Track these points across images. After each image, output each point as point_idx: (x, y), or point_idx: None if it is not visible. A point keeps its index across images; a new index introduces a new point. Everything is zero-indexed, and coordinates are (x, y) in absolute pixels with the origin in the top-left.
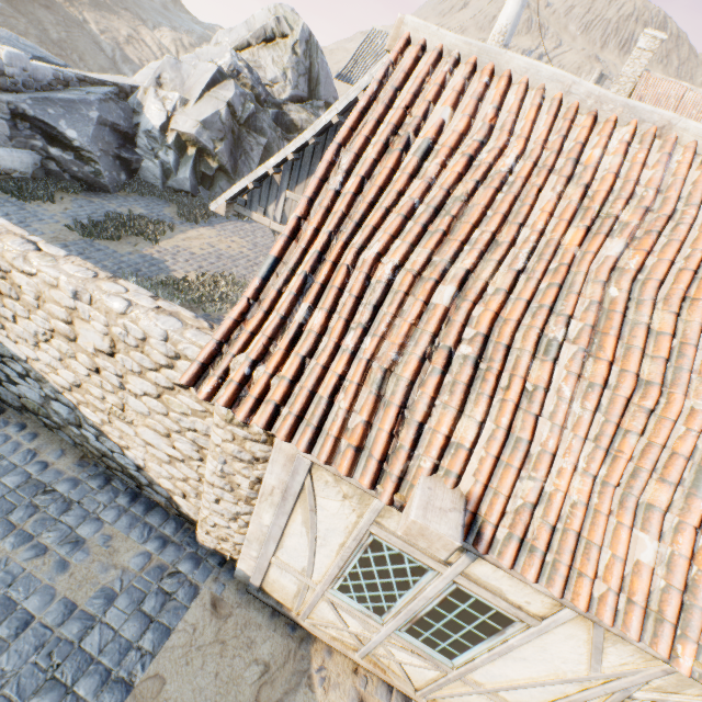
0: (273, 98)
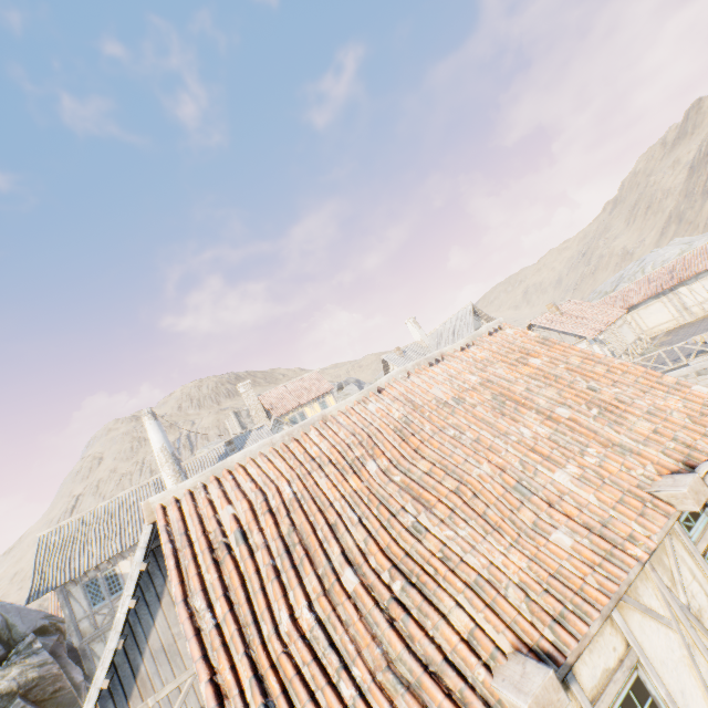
0: None
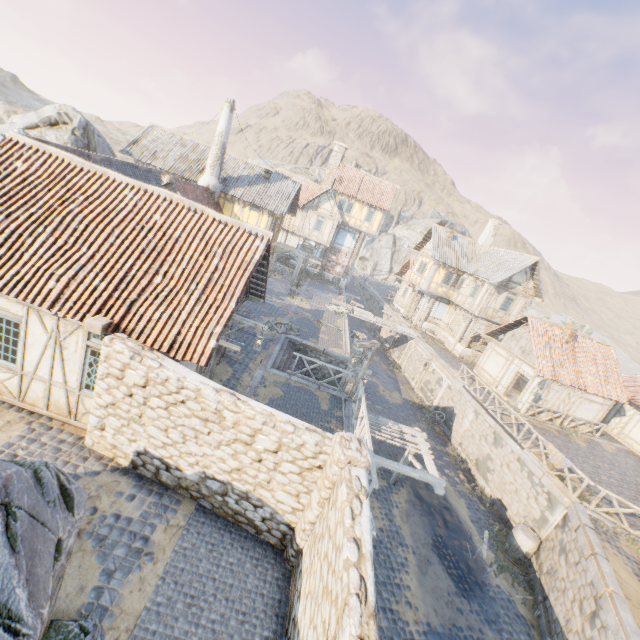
0: None
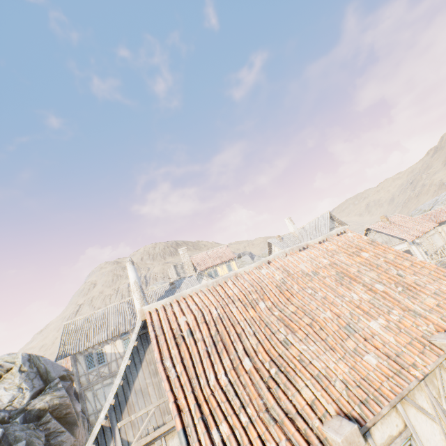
0: (16, 409)
